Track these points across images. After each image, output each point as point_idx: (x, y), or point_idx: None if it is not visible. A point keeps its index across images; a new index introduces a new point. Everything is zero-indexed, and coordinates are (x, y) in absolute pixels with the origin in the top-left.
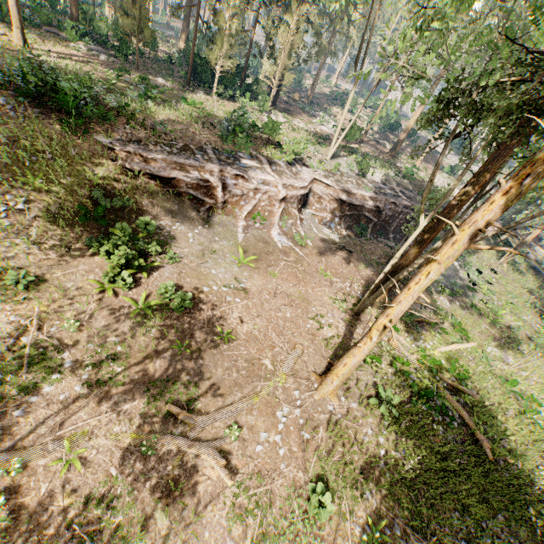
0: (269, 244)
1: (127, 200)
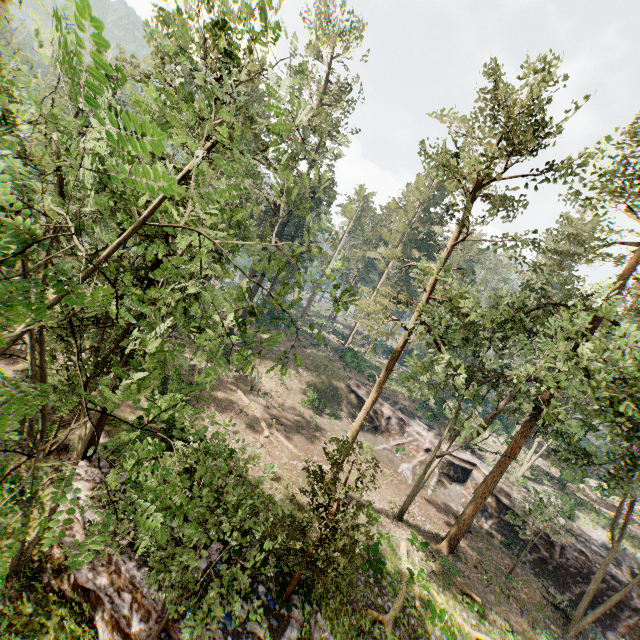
0: (392, 463)
1: (338, 395)
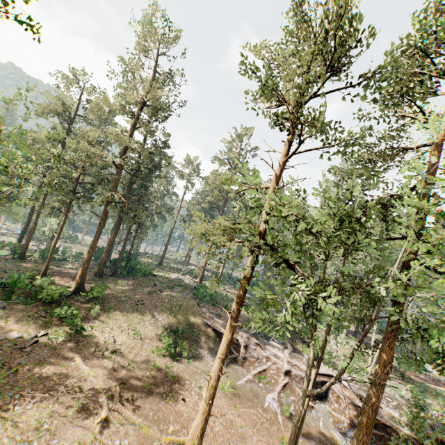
0: (257, 397)
1: (194, 332)
